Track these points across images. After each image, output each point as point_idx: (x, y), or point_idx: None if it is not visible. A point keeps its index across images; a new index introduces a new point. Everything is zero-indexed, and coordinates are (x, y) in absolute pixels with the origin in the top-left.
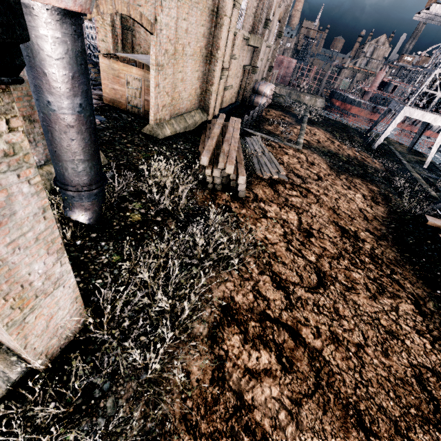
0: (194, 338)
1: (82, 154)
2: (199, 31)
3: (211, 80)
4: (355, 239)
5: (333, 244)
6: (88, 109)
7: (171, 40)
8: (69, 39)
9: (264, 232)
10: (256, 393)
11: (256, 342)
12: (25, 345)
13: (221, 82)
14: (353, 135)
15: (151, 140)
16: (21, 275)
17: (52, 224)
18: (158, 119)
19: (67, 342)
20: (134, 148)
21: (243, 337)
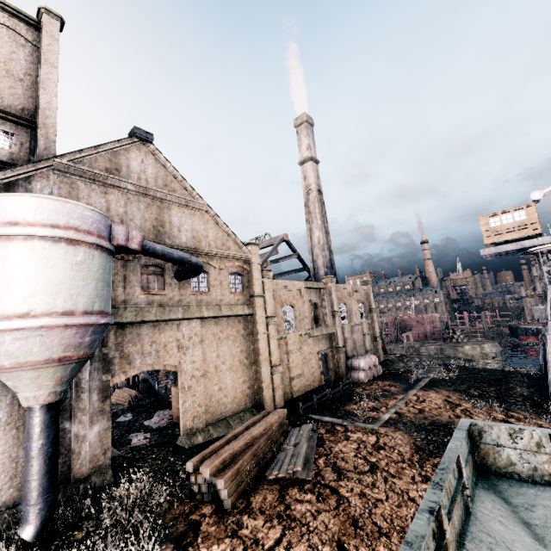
0: None
1: (36, 474)
2: (234, 351)
3: (260, 379)
4: None
5: None
6: (48, 444)
7: (198, 368)
8: (43, 414)
9: None
10: None
11: None
12: None
13: (276, 377)
14: (511, 386)
15: (176, 451)
16: None
17: None
18: (189, 429)
19: None
20: (151, 462)
21: None
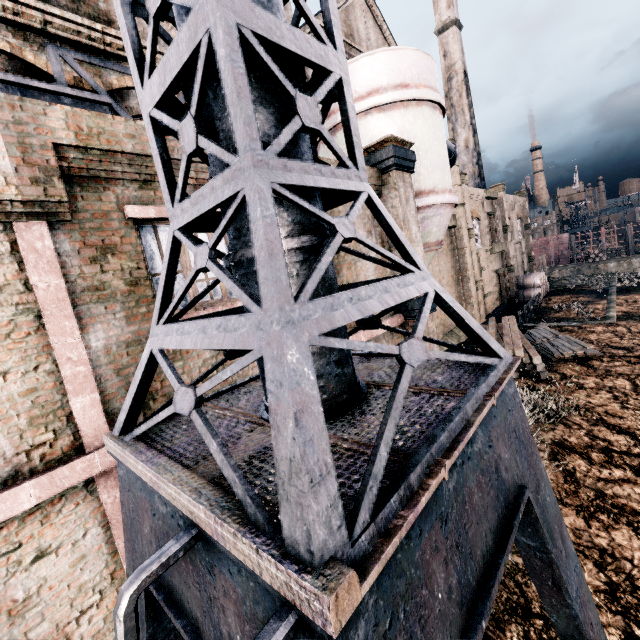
0: None
1: None
2: (447, 266)
3: (468, 295)
4: None
5: None
6: None
7: None
8: None
9: (585, 399)
10: (616, 490)
11: (604, 465)
12: None
13: (478, 293)
14: None
15: None
16: None
17: None
18: None
19: None
20: None
21: (588, 461)
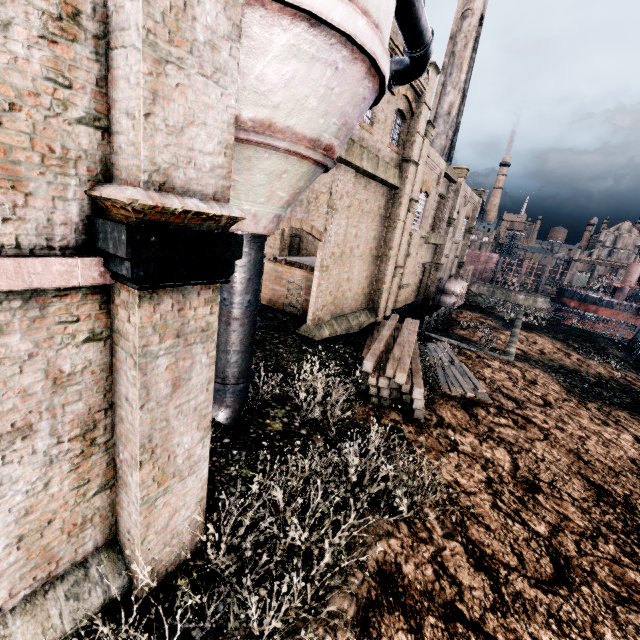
0: (334, 617)
1: (239, 345)
2: (369, 234)
3: (381, 279)
4: (626, 509)
5: (582, 510)
6: (254, 304)
7: (339, 245)
8: (253, 252)
9: (453, 473)
10: None
11: None
12: (143, 538)
13: (394, 280)
14: (604, 346)
15: (306, 342)
16: (172, 443)
17: (210, 398)
18: (317, 319)
19: (174, 564)
20: (285, 349)
21: (414, 639)
